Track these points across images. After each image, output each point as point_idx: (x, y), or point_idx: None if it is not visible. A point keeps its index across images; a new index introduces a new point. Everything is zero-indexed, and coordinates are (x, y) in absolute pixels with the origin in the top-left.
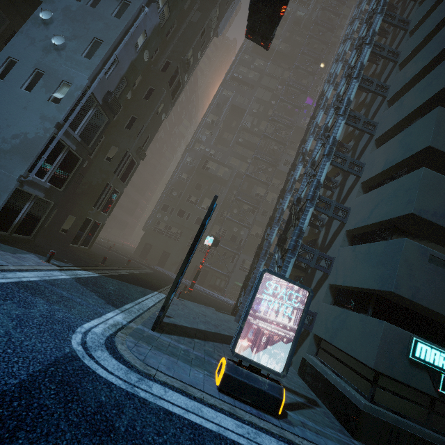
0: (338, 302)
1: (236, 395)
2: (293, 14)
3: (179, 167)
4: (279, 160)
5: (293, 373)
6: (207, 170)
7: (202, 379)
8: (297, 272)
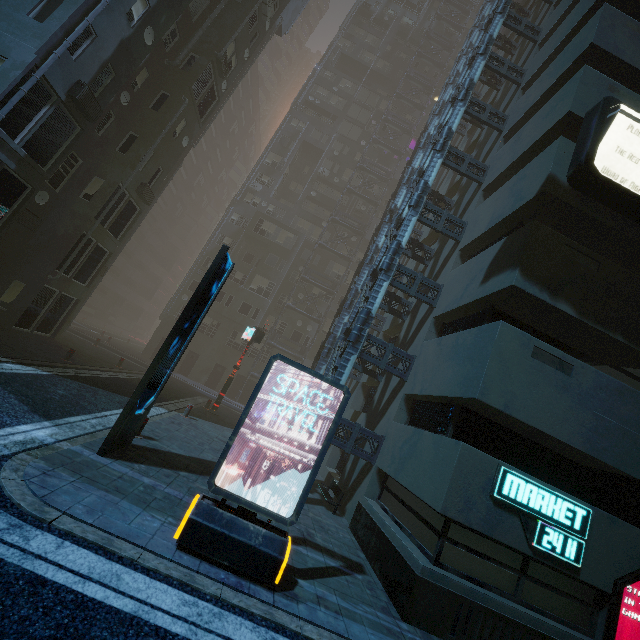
0: (414, 421)
1: (205, 554)
2: (397, 21)
3: (220, 228)
4: (367, 227)
5: (341, 526)
6: (261, 234)
7: (155, 529)
8: (371, 380)
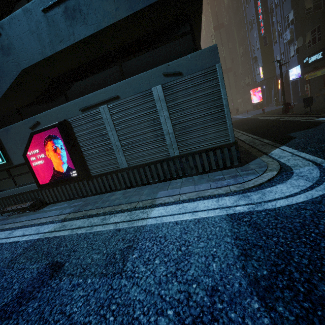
0: None
1: None
2: None
3: None
4: None
5: None
6: None
7: None
8: None
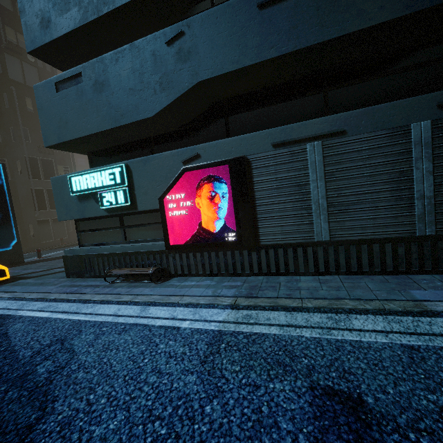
0: None
1: None
2: None
3: None
4: None
5: None
6: None
7: None
8: None
